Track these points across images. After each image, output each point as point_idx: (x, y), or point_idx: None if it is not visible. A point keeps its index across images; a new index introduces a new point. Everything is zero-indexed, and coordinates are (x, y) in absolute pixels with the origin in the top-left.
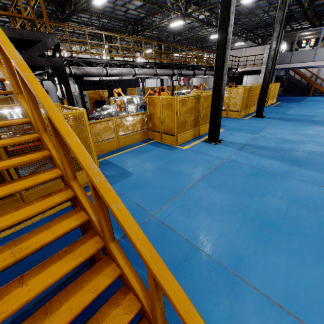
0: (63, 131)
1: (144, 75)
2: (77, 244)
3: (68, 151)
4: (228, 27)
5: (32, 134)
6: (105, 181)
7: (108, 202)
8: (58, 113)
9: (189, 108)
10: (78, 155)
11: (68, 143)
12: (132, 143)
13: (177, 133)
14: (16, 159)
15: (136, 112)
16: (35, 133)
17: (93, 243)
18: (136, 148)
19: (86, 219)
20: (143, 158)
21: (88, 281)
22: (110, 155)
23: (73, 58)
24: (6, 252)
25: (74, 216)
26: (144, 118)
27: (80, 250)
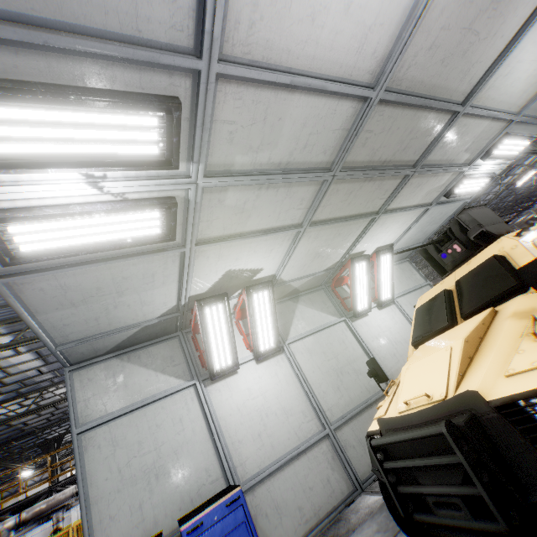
0: None
1: None
2: None
3: None
4: None
5: None
6: None
7: None
8: None
9: None
10: None
11: None
12: None
13: None
14: None
15: None
16: None
17: None
18: None
19: None
20: None
21: None
22: None
23: None
24: None
25: None
26: None
27: None
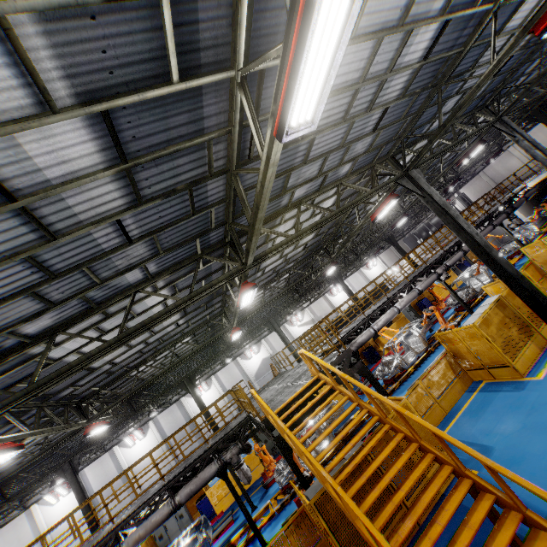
0: (450, 440)
1: (408, 304)
2: (502, 519)
3: (451, 450)
4: (474, 239)
5: (412, 444)
6: (493, 462)
7: (503, 473)
8: (439, 430)
9: (498, 323)
10: (468, 452)
11: (458, 446)
12: (457, 399)
13: (509, 362)
14: (420, 465)
15: (425, 345)
16: (412, 443)
17: (512, 515)
18: (469, 405)
19: (494, 497)
20: (489, 419)
21: (530, 544)
22: (444, 429)
23: (342, 338)
24: (465, 527)
25: (484, 498)
26: (449, 360)
27: (507, 521)
